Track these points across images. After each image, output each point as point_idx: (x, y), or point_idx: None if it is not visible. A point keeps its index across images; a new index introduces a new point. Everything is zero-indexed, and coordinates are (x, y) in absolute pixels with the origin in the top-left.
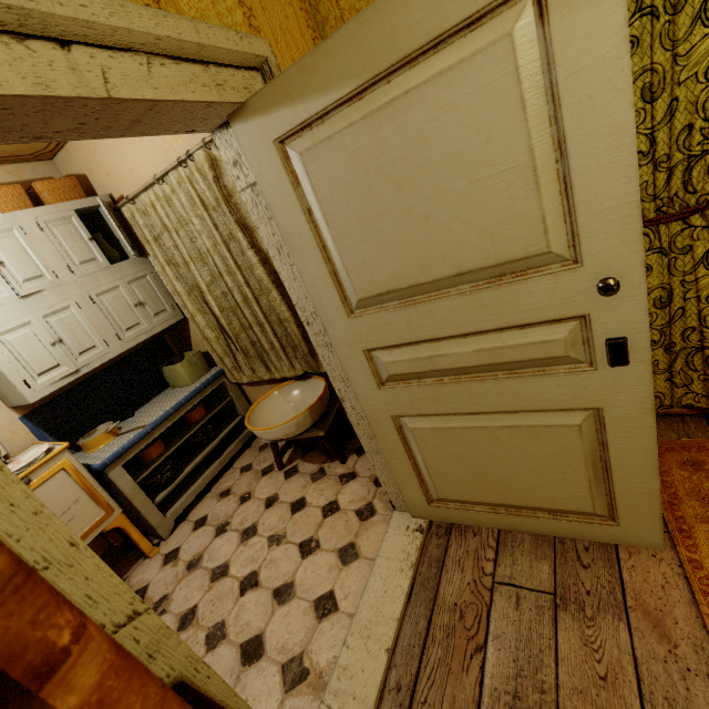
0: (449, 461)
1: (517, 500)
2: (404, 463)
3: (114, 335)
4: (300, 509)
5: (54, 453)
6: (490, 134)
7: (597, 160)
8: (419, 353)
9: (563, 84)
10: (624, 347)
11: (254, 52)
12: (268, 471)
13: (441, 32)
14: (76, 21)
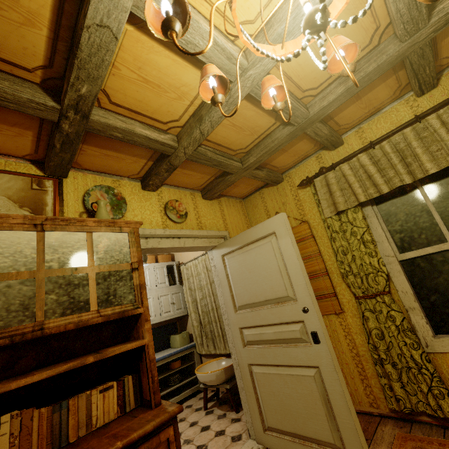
0: (270, 396)
1: (301, 429)
2: (253, 396)
3: (159, 313)
4: (206, 430)
5: None
6: (269, 261)
7: (294, 271)
8: (256, 331)
9: (283, 252)
10: (315, 335)
11: (222, 234)
12: (198, 409)
13: (257, 238)
14: (183, 235)
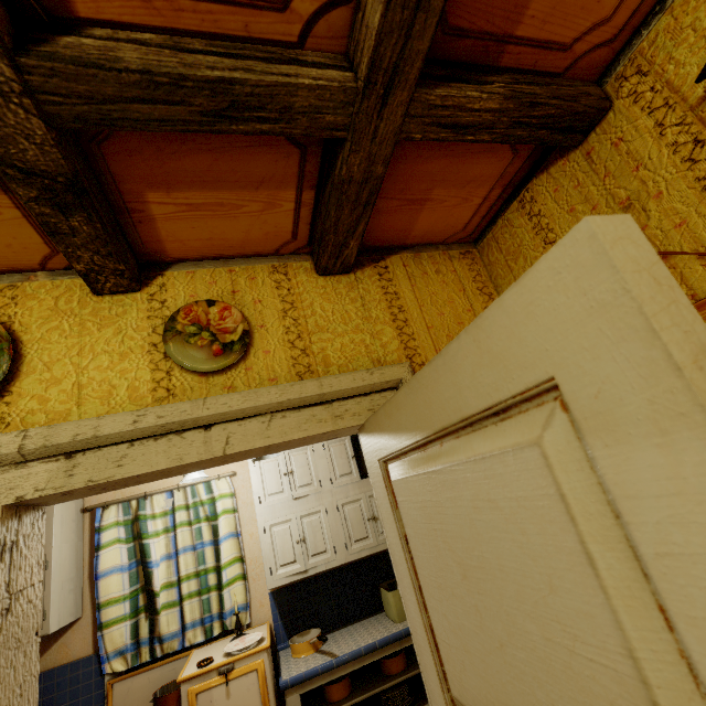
0: None
1: None
2: None
3: (344, 543)
4: None
5: (257, 649)
6: (551, 575)
7: None
8: None
9: (653, 563)
10: None
11: (384, 380)
12: None
13: (466, 415)
14: (216, 414)
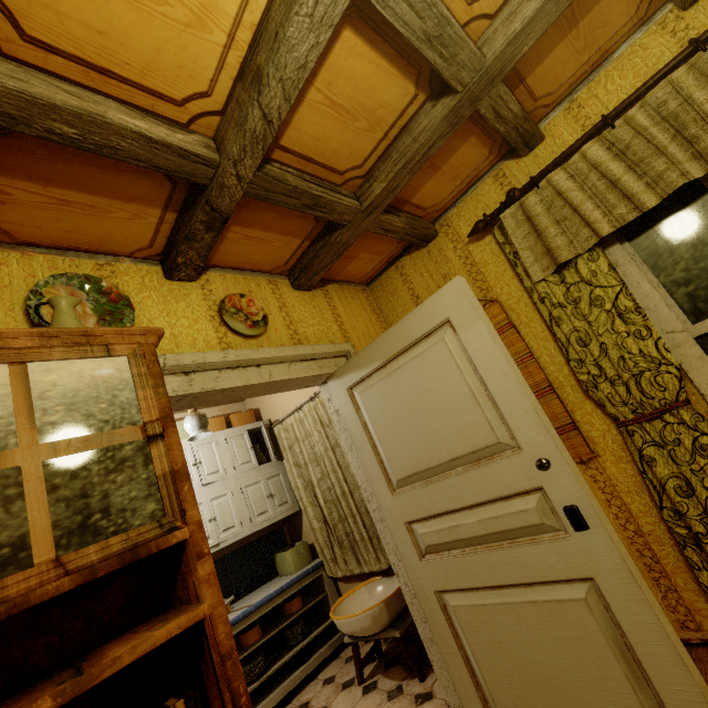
0: (492, 650)
1: None
2: (455, 654)
3: (248, 518)
4: None
5: None
6: (447, 379)
7: (503, 389)
8: (442, 524)
9: (473, 356)
10: (575, 512)
11: (341, 350)
12: (348, 684)
13: (414, 340)
14: (265, 358)
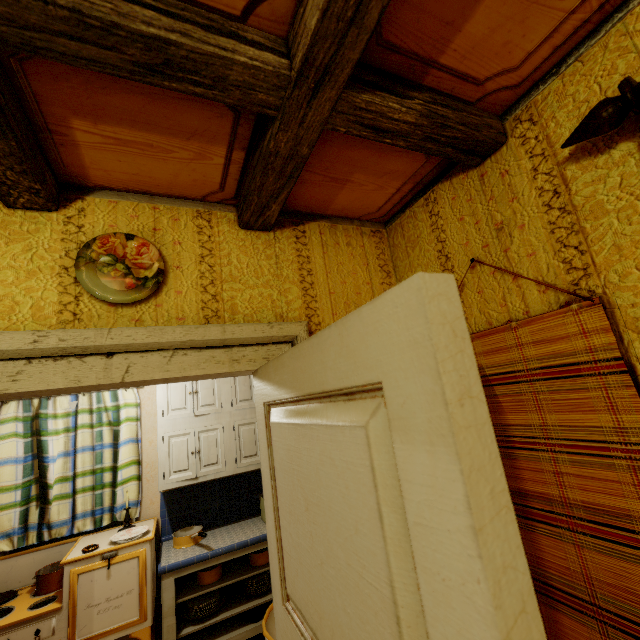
0: None
1: None
2: None
3: (234, 458)
4: None
5: (141, 540)
6: (358, 521)
7: None
8: None
9: (412, 528)
10: None
11: (282, 334)
12: None
13: (326, 389)
14: (119, 344)
